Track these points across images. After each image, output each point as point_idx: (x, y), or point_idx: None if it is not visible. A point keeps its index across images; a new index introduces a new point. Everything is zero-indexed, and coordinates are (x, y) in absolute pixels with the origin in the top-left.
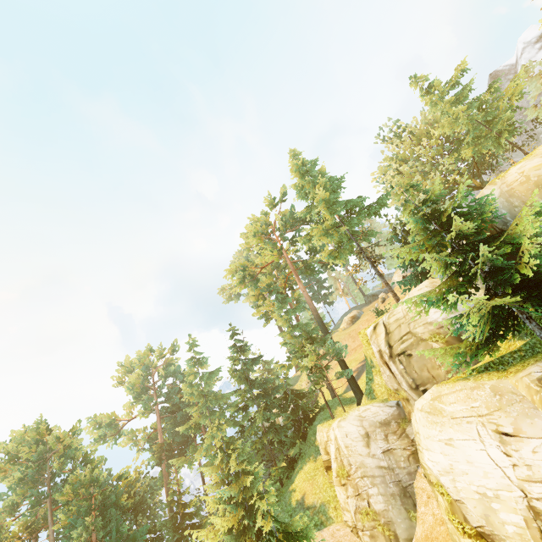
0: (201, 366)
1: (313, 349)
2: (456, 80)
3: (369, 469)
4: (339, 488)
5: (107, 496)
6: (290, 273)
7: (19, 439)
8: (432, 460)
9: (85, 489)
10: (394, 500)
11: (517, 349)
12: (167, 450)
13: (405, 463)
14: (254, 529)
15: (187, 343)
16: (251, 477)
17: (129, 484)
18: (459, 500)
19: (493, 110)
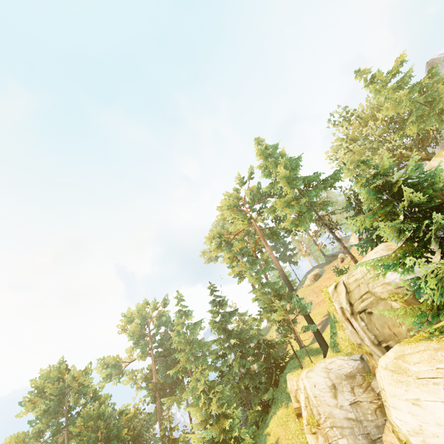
0: (187, 317)
1: (281, 305)
2: (396, 70)
3: (338, 420)
4: (310, 436)
5: (111, 430)
6: (258, 238)
7: (45, 376)
8: (400, 419)
9: (94, 422)
10: None
11: None
12: (160, 389)
13: (372, 416)
14: None
15: (175, 298)
16: (230, 420)
17: (129, 419)
18: None
19: (433, 92)
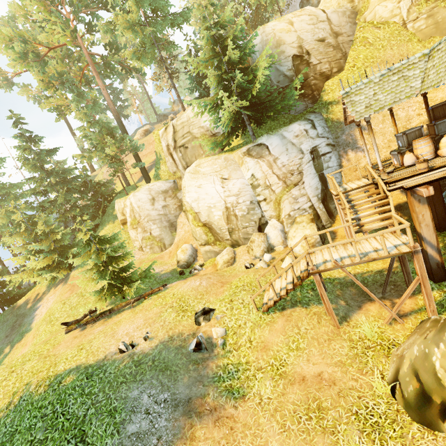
0: None
1: (114, 142)
2: None
3: (153, 217)
4: (132, 230)
5: None
6: (87, 65)
7: None
8: (190, 196)
9: None
10: (165, 229)
11: (240, 143)
12: None
13: (174, 211)
14: (67, 262)
15: None
16: (61, 233)
17: None
18: (199, 212)
19: None
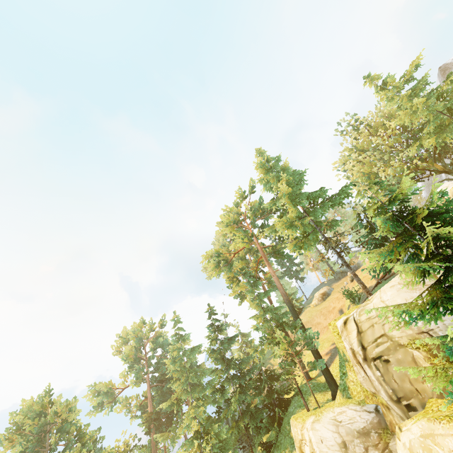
0: (184, 342)
1: (284, 337)
2: (410, 75)
3: None
4: None
5: None
6: (260, 258)
7: (26, 409)
8: None
9: None
10: None
11: None
12: (155, 419)
13: None
14: None
15: (172, 320)
16: None
17: None
18: None
19: None
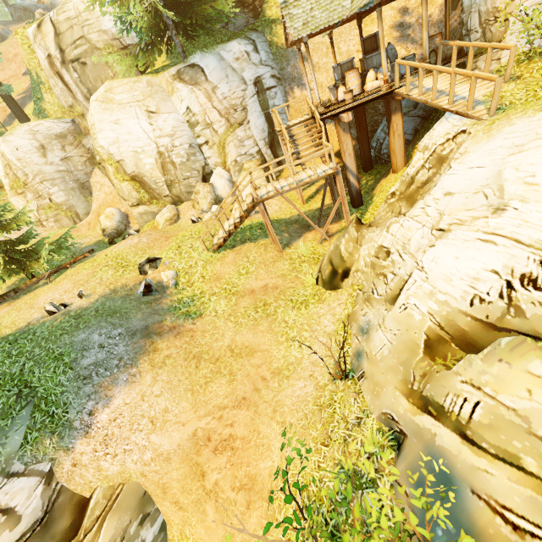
0: None
1: None
2: None
3: (49, 175)
4: (16, 197)
5: None
6: None
7: None
8: (104, 137)
9: None
10: (74, 192)
11: (167, 64)
12: None
13: (82, 167)
14: None
15: None
16: None
17: None
18: (122, 160)
19: None
